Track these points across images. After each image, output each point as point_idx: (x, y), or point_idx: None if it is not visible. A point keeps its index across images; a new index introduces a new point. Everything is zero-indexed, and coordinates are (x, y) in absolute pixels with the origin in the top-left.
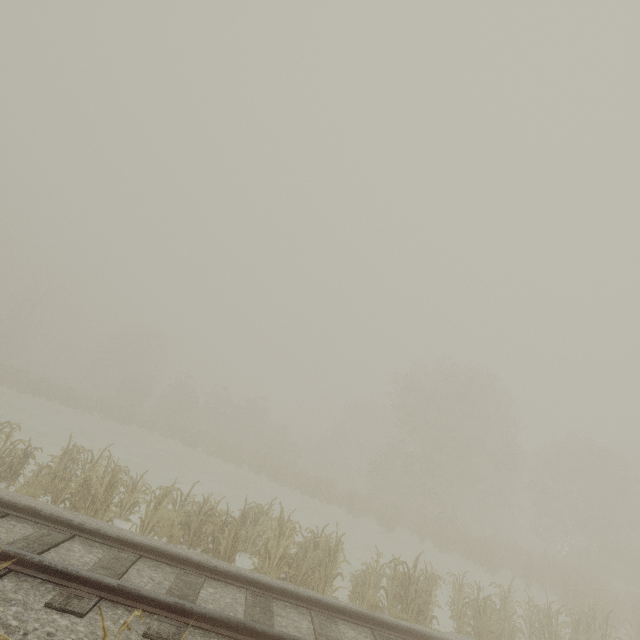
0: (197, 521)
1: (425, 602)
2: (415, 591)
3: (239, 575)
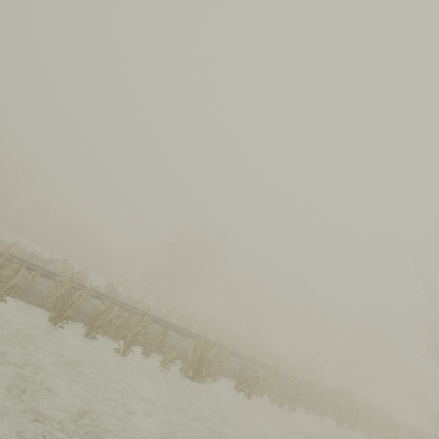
0: (27, 258)
1: (117, 297)
2: (114, 293)
3: (37, 265)
